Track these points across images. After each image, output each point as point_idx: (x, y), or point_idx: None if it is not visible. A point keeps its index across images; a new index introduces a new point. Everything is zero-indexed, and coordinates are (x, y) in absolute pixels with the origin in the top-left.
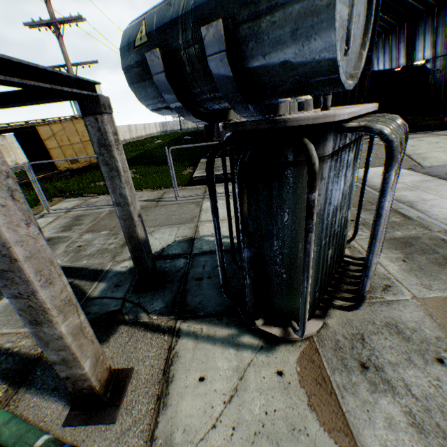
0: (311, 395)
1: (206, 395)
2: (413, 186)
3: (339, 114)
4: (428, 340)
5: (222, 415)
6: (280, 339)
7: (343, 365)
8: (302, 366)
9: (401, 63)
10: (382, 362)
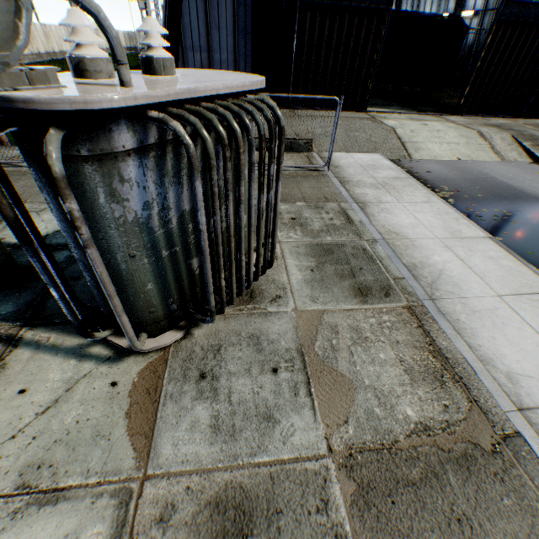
0: (134, 404)
1: (20, 408)
2: (382, 184)
3: (97, 101)
4: (278, 352)
5: (28, 427)
6: (128, 350)
7: (183, 376)
8: (142, 377)
9: (450, 9)
10: (223, 372)
